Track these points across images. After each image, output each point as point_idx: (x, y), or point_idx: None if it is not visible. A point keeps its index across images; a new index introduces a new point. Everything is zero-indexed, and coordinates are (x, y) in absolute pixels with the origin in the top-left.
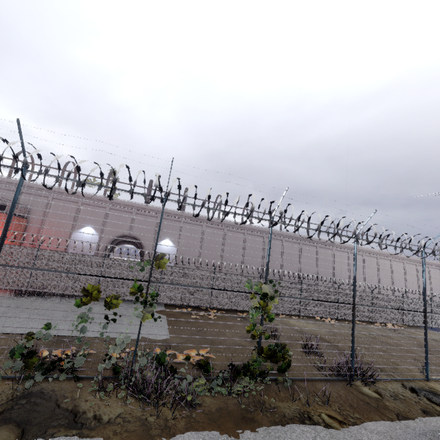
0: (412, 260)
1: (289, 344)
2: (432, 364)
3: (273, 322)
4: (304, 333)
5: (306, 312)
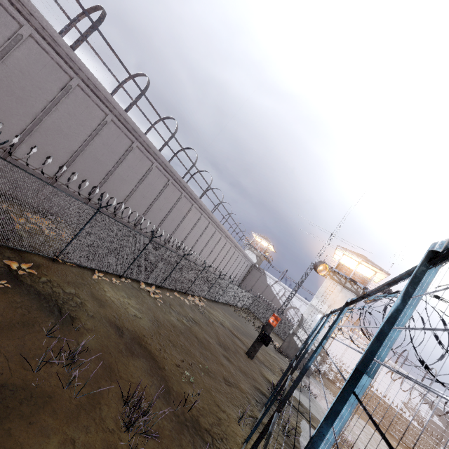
0: (232, 242)
1: (96, 392)
2: (235, 387)
3: (80, 296)
4: (124, 331)
5: (133, 274)
